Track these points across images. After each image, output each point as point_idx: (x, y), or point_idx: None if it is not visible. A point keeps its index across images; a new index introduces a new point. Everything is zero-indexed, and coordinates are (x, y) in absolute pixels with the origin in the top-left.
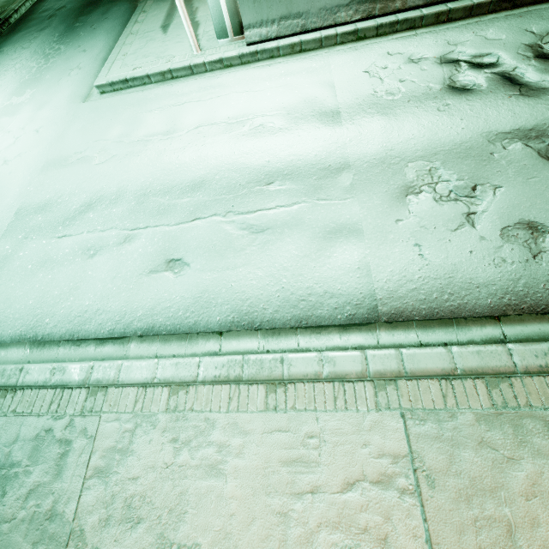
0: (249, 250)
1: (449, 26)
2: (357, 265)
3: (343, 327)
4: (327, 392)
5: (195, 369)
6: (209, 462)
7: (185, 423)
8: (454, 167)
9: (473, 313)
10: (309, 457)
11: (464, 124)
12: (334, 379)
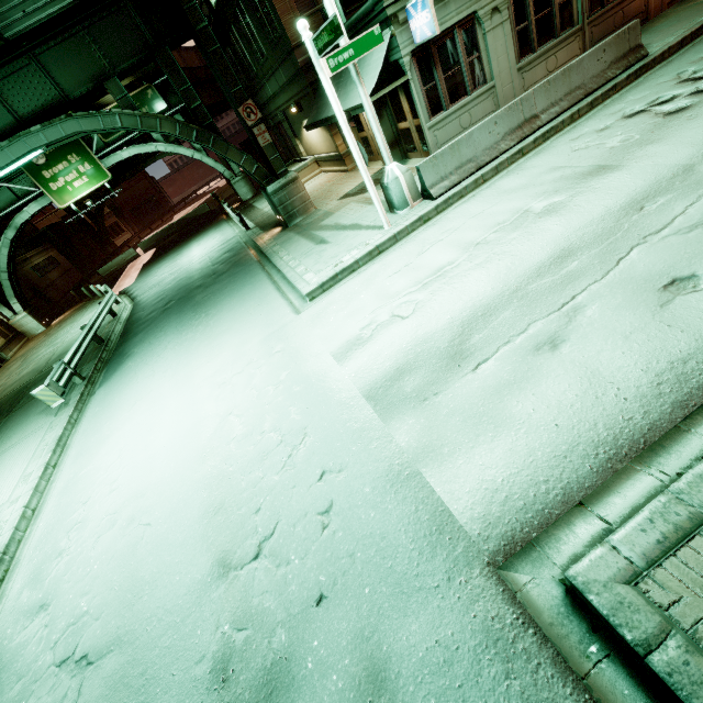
0: None
1: (585, 117)
2: None
3: None
4: None
5: None
6: None
7: None
8: None
9: None
10: None
11: None
12: None
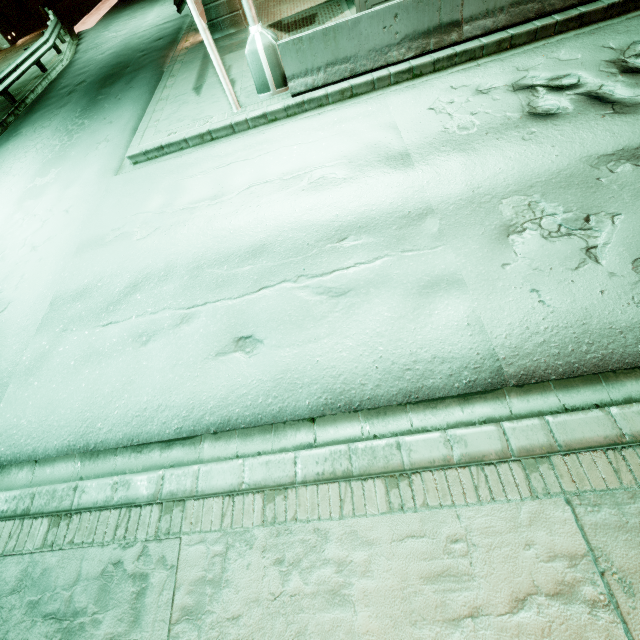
0: (331, 317)
1: (513, 52)
2: (466, 321)
3: (463, 397)
4: (463, 480)
5: (291, 467)
6: (329, 587)
7: (289, 537)
8: (557, 199)
9: (623, 364)
10: (458, 568)
11: (557, 151)
12: (469, 463)
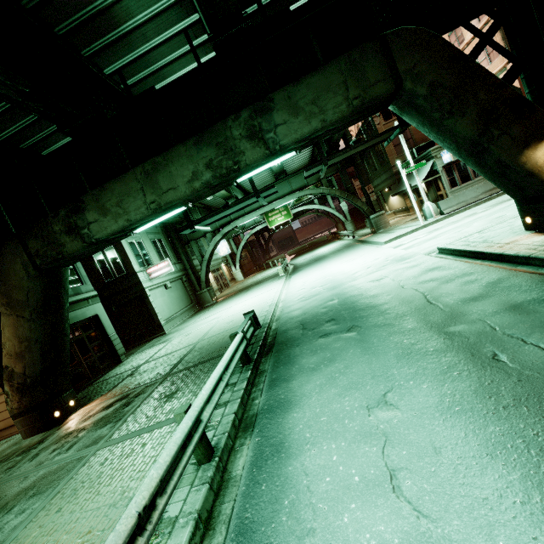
0: None
1: None
2: None
3: None
4: None
5: None
6: None
7: None
8: None
9: None
10: None
11: None
12: None
